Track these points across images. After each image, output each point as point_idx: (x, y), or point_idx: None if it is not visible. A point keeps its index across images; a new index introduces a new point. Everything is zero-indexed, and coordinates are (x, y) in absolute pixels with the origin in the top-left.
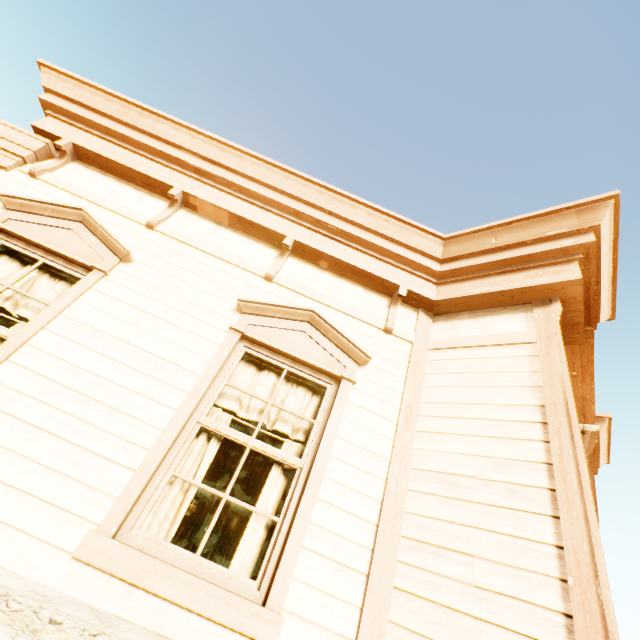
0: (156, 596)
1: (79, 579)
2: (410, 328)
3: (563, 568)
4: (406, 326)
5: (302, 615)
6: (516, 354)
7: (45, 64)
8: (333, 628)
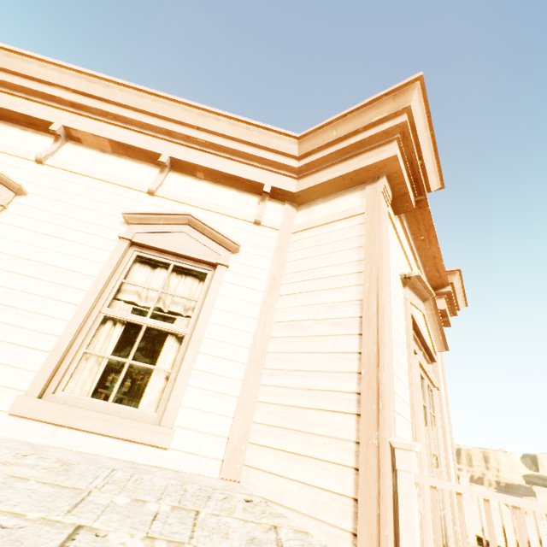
0: (77, 430)
1: (16, 427)
2: (277, 218)
3: (361, 366)
4: (274, 217)
5: (189, 427)
6: (351, 225)
7: None
8: (212, 432)
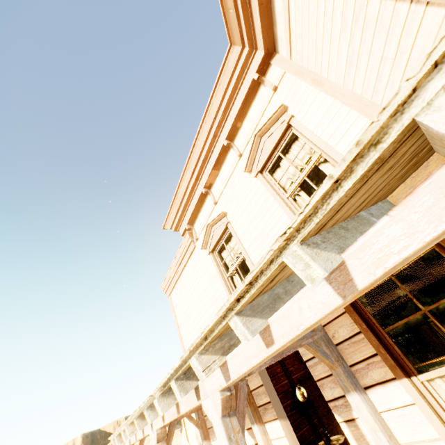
0: None
1: None
2: (278, 72)
3: None
4: (276, 75)
5: None
6: None
7: (163, 227)
8: None
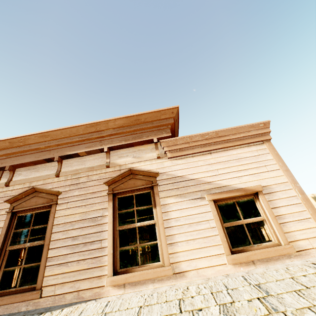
0: None
1: None
2: None
3: None
4: None
5: None
6: None
7: None
8: None
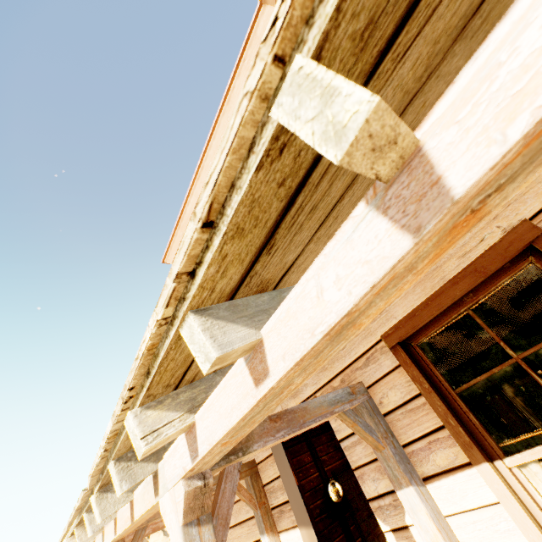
0: None
1: None
2: None
3: None
4: None
5: None
6: None
7: (163, 260)
8: None
